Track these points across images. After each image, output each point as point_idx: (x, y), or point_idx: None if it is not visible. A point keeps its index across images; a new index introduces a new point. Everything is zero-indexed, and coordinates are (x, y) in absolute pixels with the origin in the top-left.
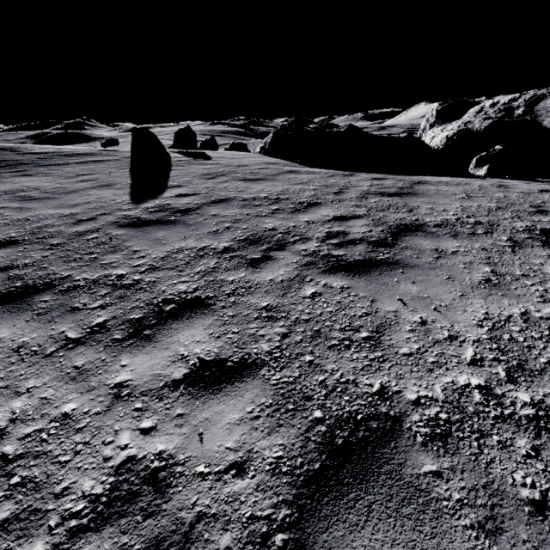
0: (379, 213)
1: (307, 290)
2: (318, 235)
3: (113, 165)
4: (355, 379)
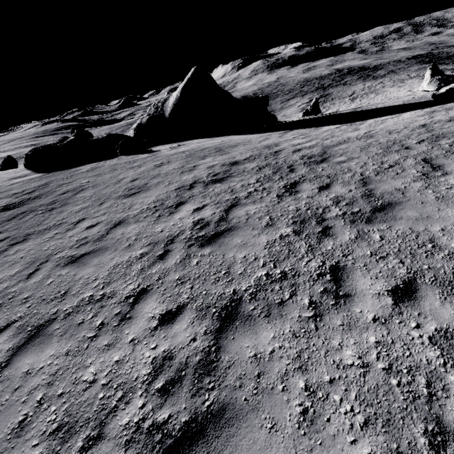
0: (16, 199)
1: None
2: None
3: None
4: None
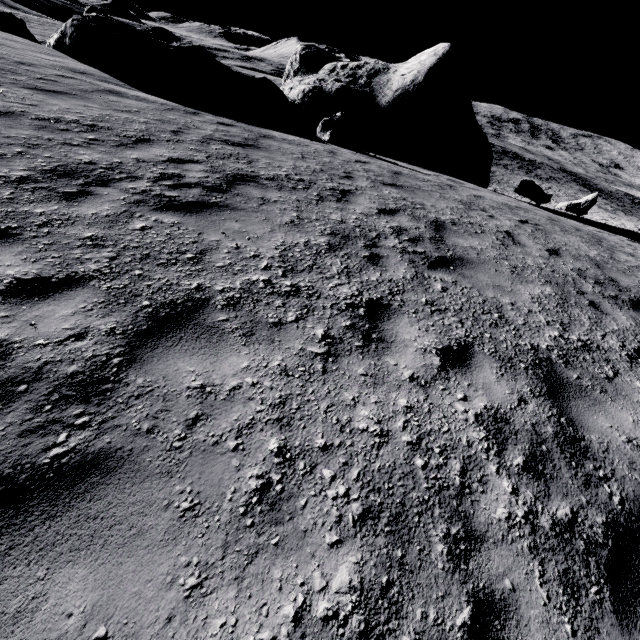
0: (219, 161)
1: (136, 224)
2: (150, 176)
3: None
4: (178, 282)
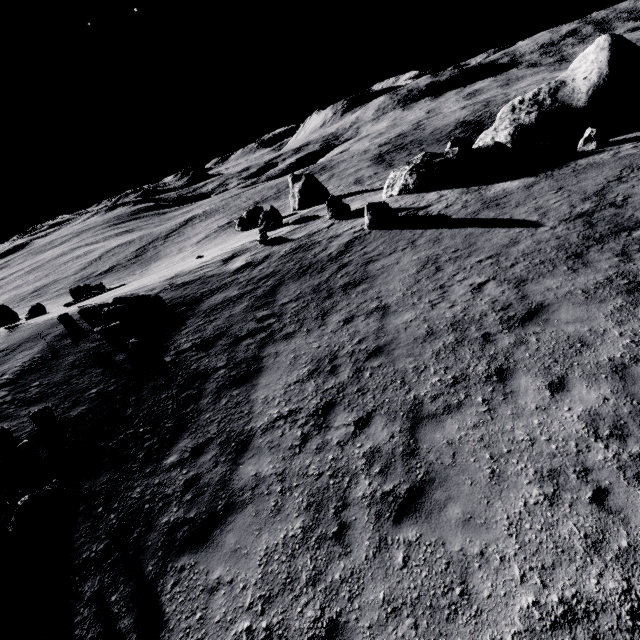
0: None
1: None
2: None
3: (387, 235)
4: None
